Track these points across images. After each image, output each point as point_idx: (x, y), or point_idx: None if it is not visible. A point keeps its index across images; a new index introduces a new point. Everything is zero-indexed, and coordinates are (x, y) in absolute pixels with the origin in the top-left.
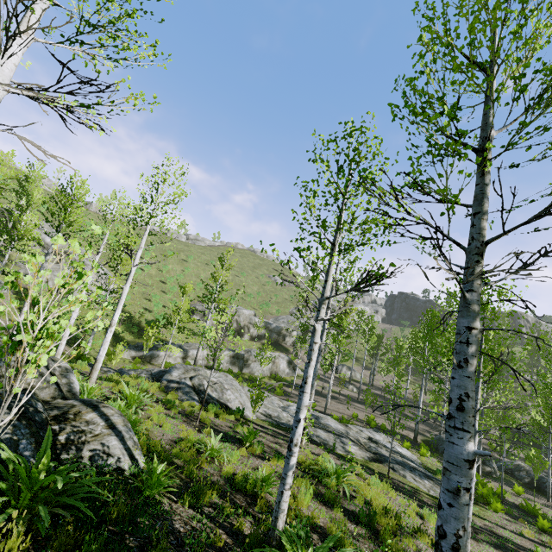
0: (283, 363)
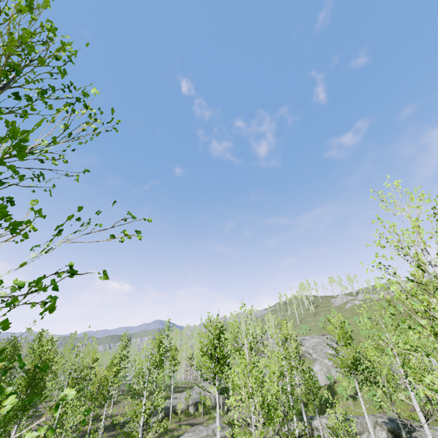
0: (379, 436)
